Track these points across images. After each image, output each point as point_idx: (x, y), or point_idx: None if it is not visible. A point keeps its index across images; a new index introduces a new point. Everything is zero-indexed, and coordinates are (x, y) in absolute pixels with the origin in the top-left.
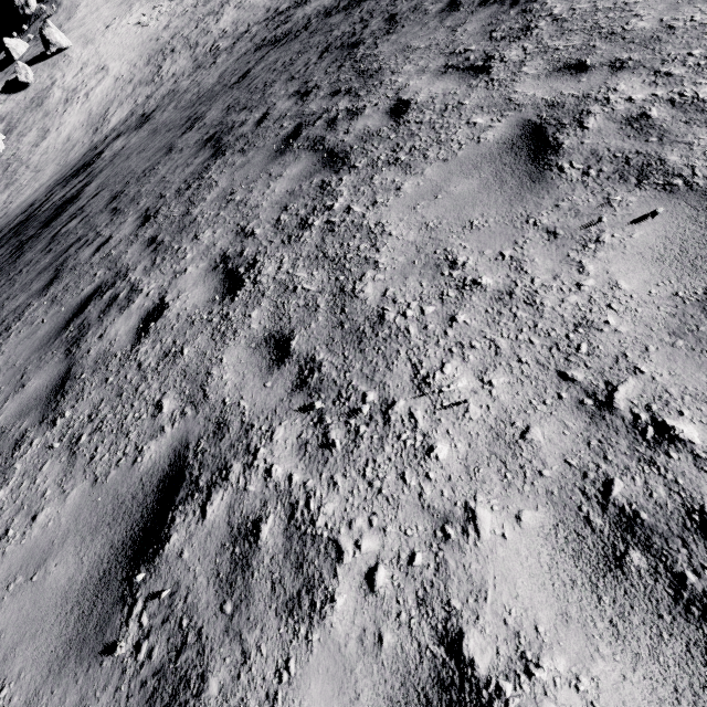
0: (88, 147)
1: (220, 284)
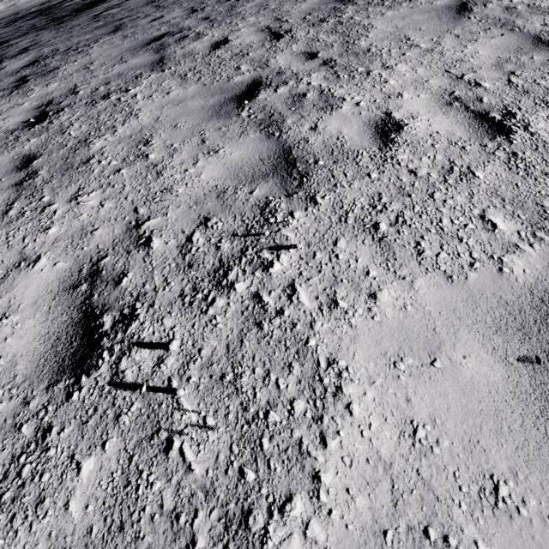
0: None
1: (268, 36)
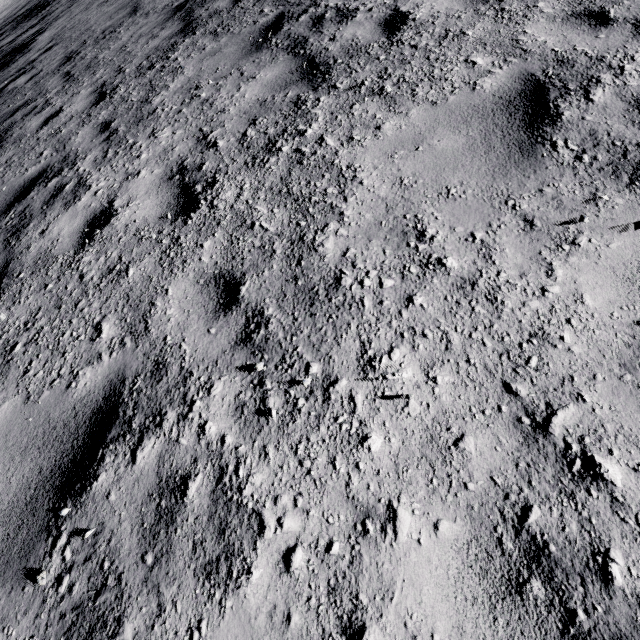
0: None
1: (174, 199)
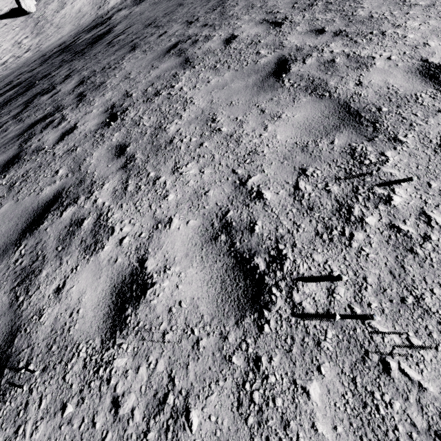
0: (95, 16)
1: (268, 26)
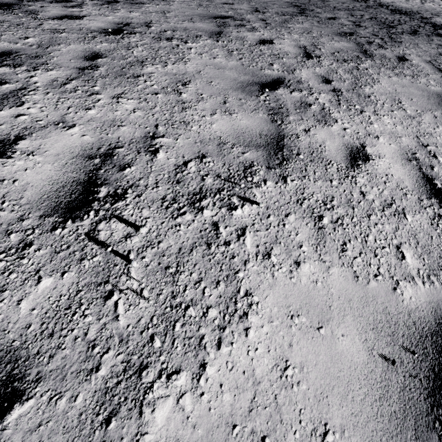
0: None
1: (302, 53)
